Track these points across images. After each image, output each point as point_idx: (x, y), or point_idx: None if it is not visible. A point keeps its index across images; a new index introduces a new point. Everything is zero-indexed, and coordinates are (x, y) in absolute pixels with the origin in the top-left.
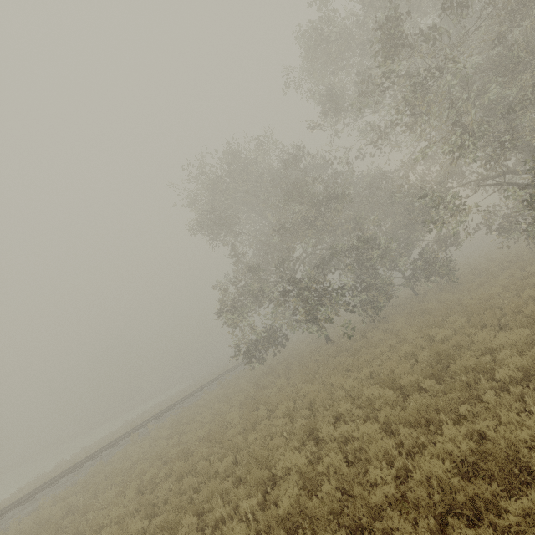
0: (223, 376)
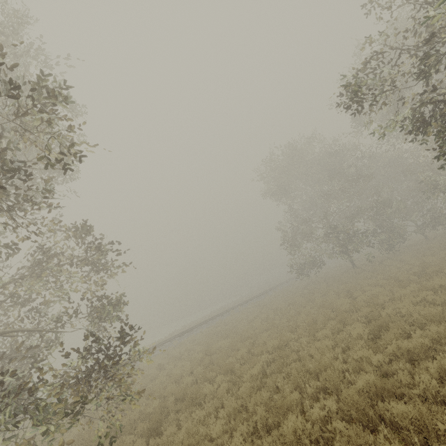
0: (274, 289)
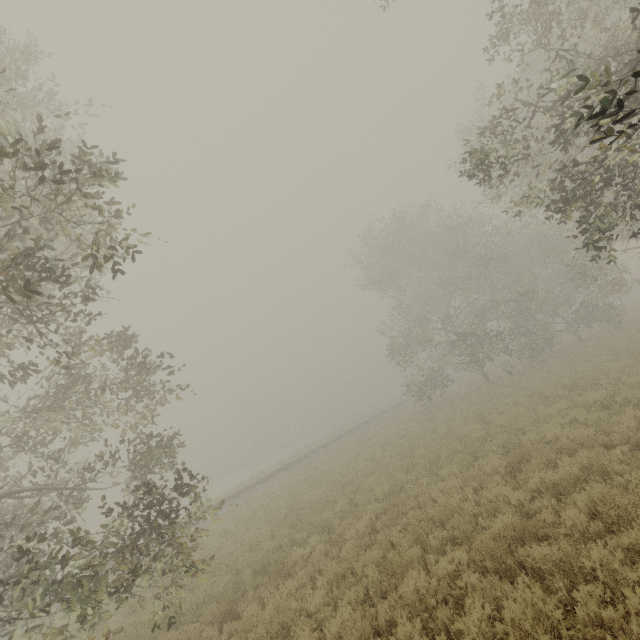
0: (380, 416)
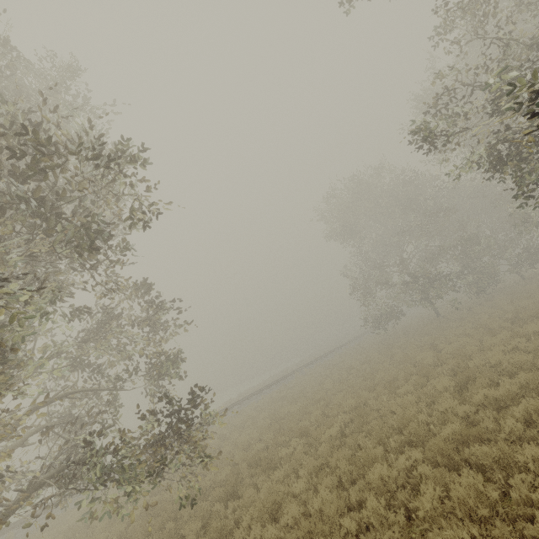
0: (344, 346)
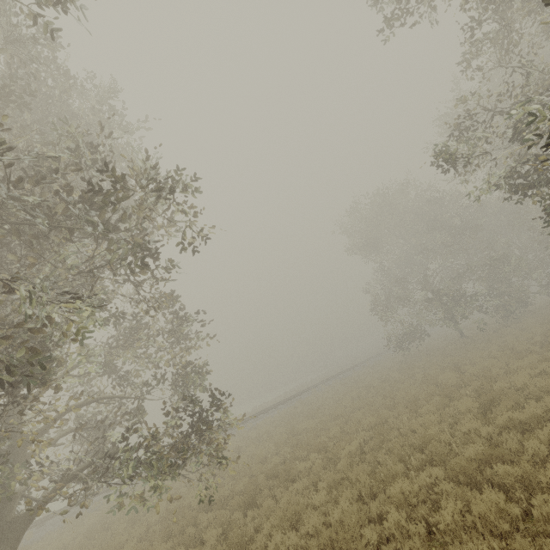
0: (363, 364)
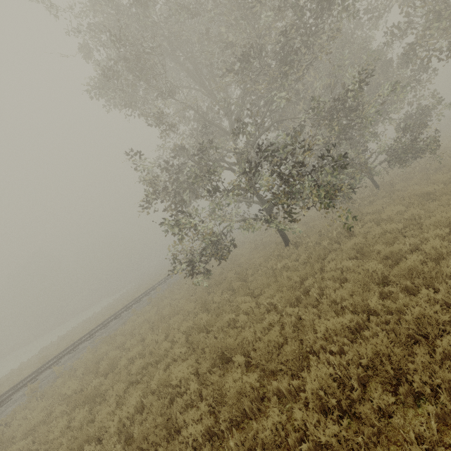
0: (153, 290)
